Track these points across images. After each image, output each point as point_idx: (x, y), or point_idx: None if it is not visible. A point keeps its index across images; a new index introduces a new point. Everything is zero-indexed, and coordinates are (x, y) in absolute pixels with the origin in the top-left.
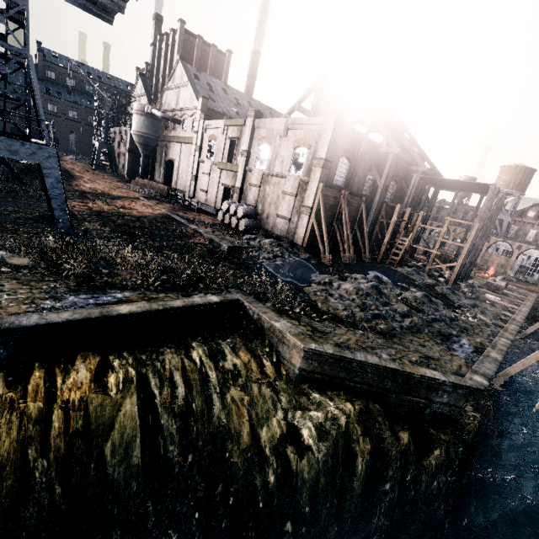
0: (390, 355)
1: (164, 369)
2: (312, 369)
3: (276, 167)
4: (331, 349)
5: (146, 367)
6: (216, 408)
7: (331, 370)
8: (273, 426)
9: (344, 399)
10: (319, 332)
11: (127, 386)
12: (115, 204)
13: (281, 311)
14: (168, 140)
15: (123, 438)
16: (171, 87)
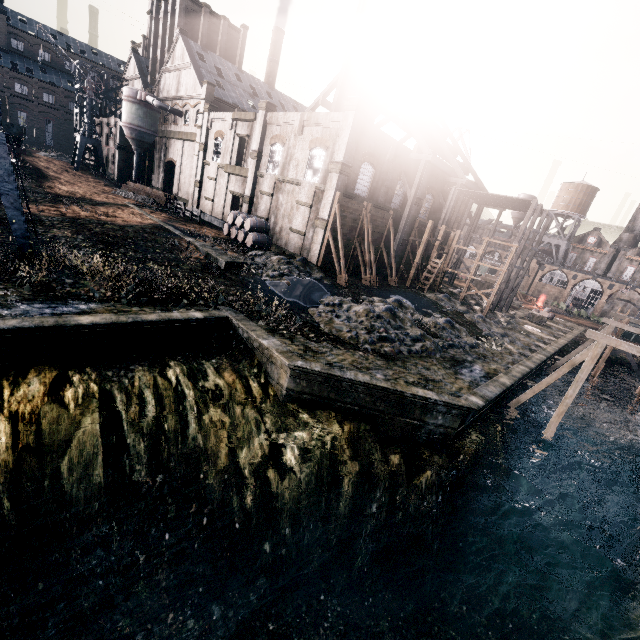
0: (385, 376)
1: (133, 386)
2: (301, 389)
3: (290, 172)
4: (319, 366)
5: (111, 383)
6: (192, 429)
7: (321, 390)
8: (254, 447)
9: (334, 421)
10: (312, 351)
11: (88, 401)
12: (96, 210)
13: (275, 330)
14: (167, 136)
15: (82, 455)
16: (170, 68)
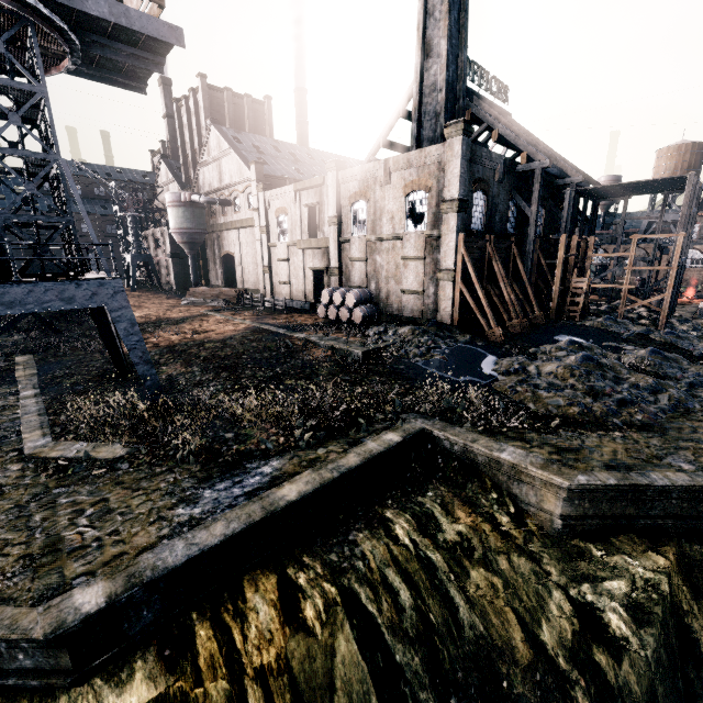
0: (691, 463)
1: (370, 569)
2: (582, 512)
3: (384, 227)
4: (609, 477)
5: (345, 574)
6: (463, 611)
7: (611, 507)
8: (556, 619)
9: (647, 549)
10: (566, 451)
11: (332, 614)
12: (183, 330)
13: (490, 430)
14: (218, 229)
15: (353, 702)
16: (207, 161)
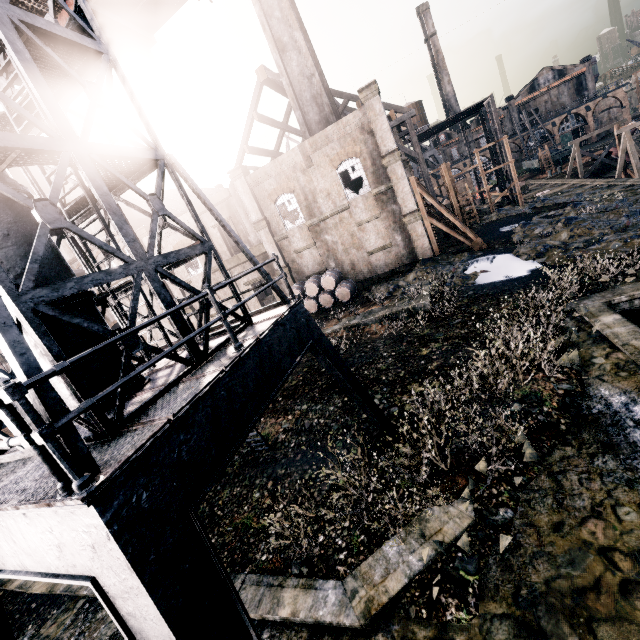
0: None
1: None
2: None
3: (323, 206)
4: None
5: None
6: None
7: None
8: None
9: None
10: None
11: None
12: None
13: (636, 277)
14: None
15: None
16: None
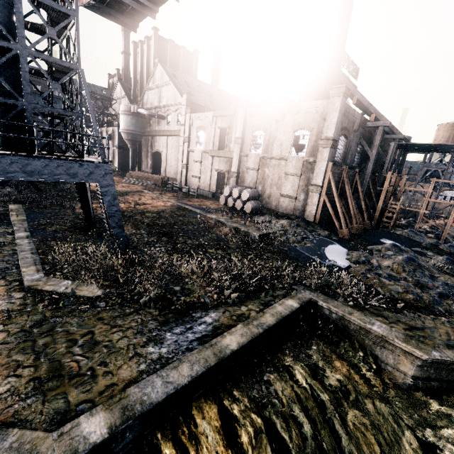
0: None
1: (283, 404)
2: (427, 376)
3: (274, 150)
4: None
5: (266, 408)
6: (344, 441)
7: (448, 374)
8: (408, 453)
9: None
10: (415, 329)
11: (259, 440)
12: (128, 200)
13: (357, 305)
14: (153, 134)
15: None
16: (152, 87)
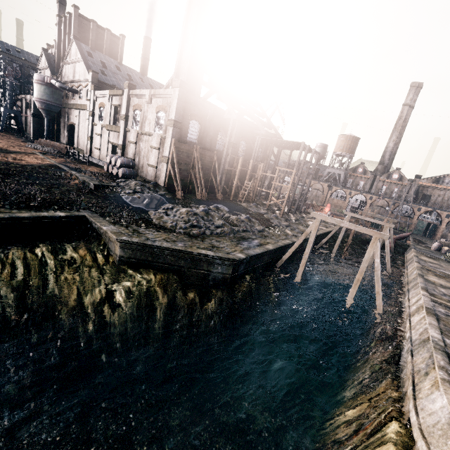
0: (185, 245)
1: (7, 258)
2: (129, 256)
3: (146, 127)
4: (137, 239)
5: None
6: (51, 284)
7: (142, 255)
8: (95, 293)
9: (151, 274)
10: (139, 233)
11: None
12: (7, 156)
13: (117, 222)
14: (68, 107)
15: None
16: (68, 62)
